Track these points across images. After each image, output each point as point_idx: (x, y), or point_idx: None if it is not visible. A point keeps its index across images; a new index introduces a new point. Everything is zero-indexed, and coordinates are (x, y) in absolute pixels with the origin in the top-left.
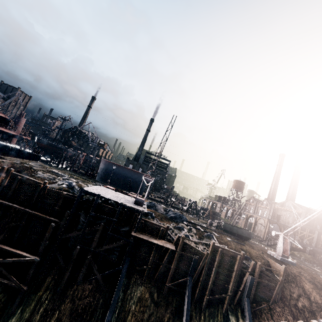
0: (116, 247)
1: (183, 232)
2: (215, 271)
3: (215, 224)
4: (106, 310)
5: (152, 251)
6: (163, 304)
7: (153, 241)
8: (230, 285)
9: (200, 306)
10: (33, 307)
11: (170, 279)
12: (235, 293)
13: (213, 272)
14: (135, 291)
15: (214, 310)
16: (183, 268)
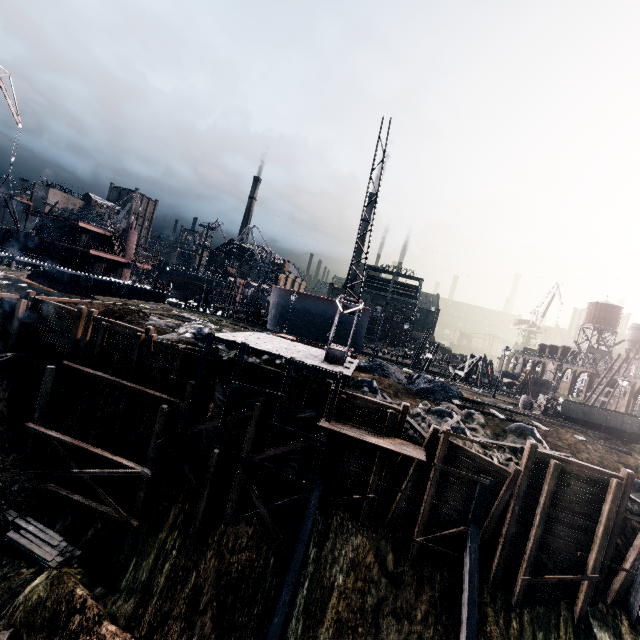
0: (293, 453)
1: (449, 422)
2: (543, 516)
3: (540, 405)
4: (284, 579)
5: (374, 464)
6: (410, 580)
7: (370, 439)
8: (590, 552)
9: (508, 596)
10: (153, 558)
11: (422, 527)
12: (609, 573)
13: (537, 519)
14: (342, 546)
15: (546, 609)
16: (453, 505)
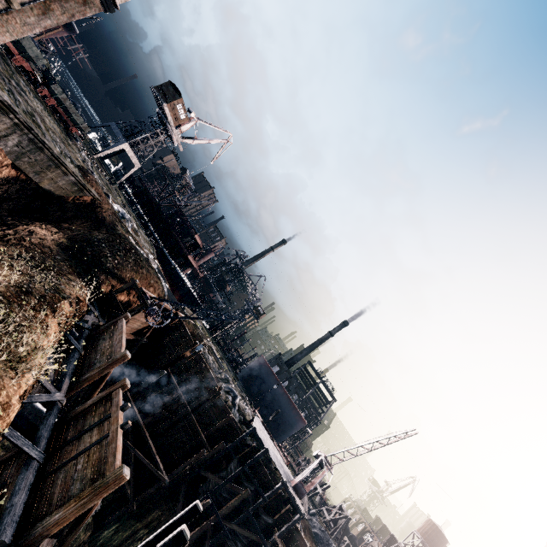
0: (243, 536)
1: None
2: None
3: None
4: None
5: None
6: None
7: None
8: None
9: None
10: (124, 537)
11: None
12: None
13: None
14: None
15: None
16: None
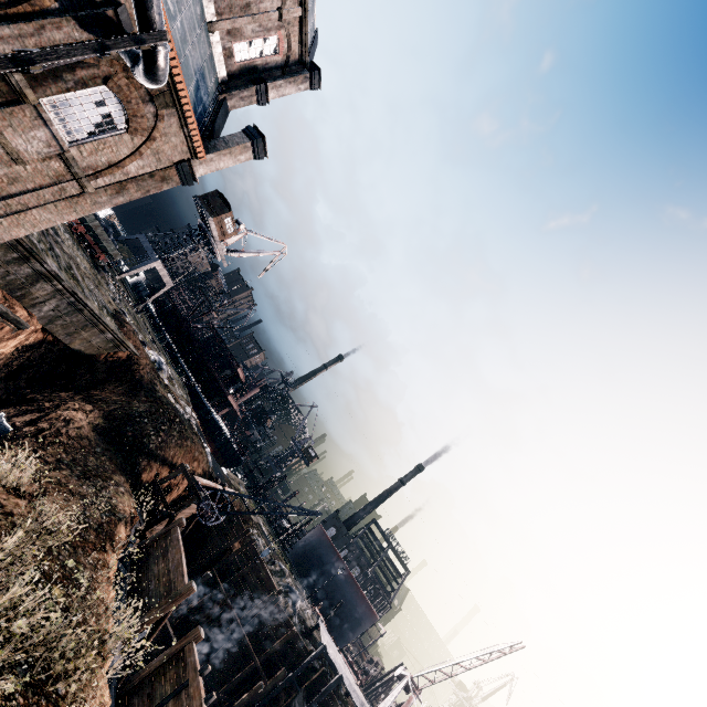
0: None
1: None
2: None
3: None
4: None
5: None
6: None
7: None
8: None
9: None
10: None
11: None
12: None
13: None
14: None
15: None
16: None
